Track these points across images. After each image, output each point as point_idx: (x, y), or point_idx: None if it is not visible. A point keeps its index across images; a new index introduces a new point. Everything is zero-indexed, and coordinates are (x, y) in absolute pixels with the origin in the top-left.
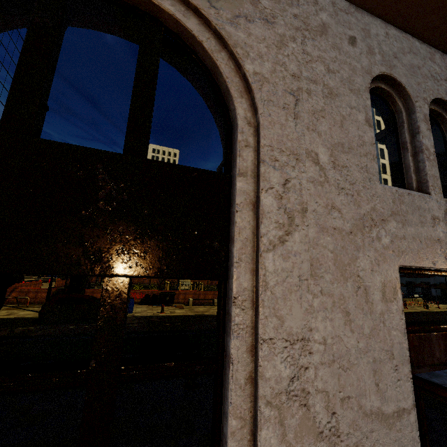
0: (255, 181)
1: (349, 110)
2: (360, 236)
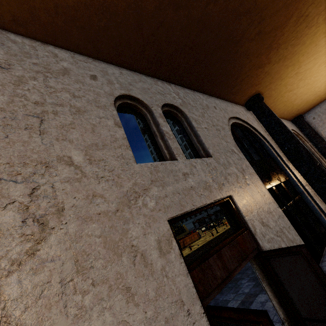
0: None
1: (99, 120)
2: (127, 210)
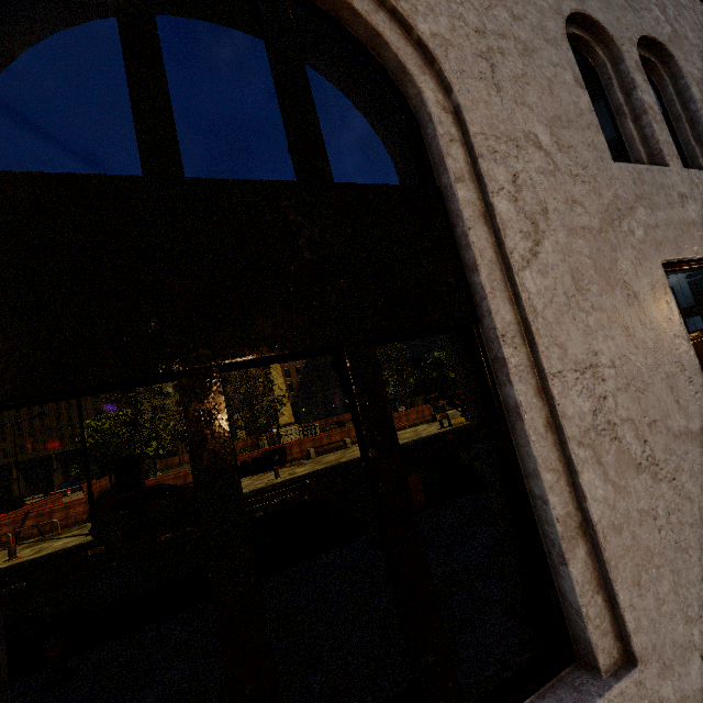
0: (476, 186)
1: (553, 70)
2: (612, 232)
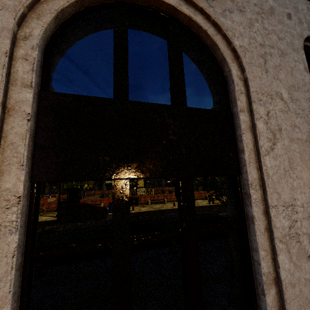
0: (249, 114)
1: (294, 63)
2: None
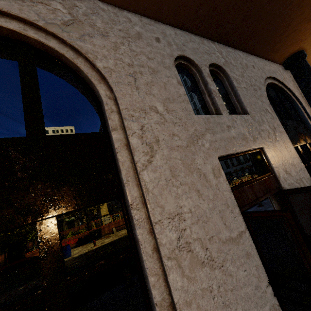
0: (123, 132)
1: (167, 79)
2: (193, 146)
